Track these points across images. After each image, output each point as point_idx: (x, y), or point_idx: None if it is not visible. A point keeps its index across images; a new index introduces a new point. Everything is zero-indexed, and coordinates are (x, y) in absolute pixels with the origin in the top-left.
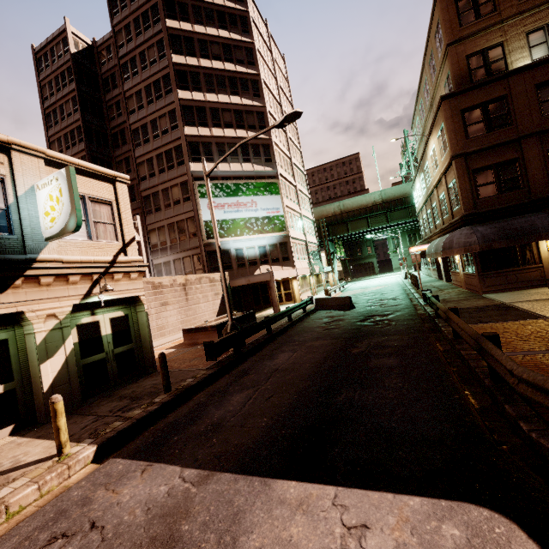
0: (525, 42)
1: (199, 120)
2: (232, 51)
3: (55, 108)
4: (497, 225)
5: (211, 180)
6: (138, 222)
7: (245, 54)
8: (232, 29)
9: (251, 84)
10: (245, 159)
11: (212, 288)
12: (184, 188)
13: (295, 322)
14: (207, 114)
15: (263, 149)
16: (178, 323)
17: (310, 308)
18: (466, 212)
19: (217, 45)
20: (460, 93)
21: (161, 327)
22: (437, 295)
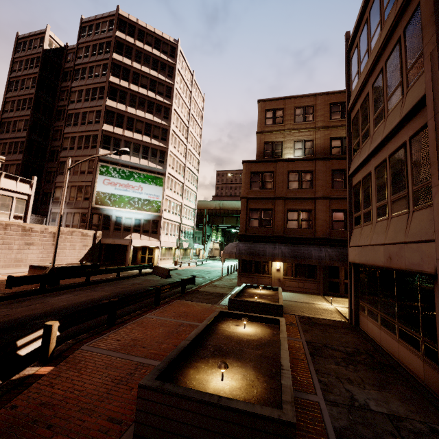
0: (293, 145)
1: (117, 122)
2: (156, 85)
3: (18, 79)
4: (250, 245)
5: (113, 164)
6: (34, 181)
7: (166, 90)
8: (160, 72)
9: (164, 109)
10: (144, 156)
11: (82, 240)
12: (90, 164)
13: (122, 278)
14: (124, 120)
15: (160, 153)
16: (38, 260)
17: (150, 271)
18: (240, 232)
19: (146, 79)
20: (252, 162)
21: (19, 260)
22: (184, 279)
